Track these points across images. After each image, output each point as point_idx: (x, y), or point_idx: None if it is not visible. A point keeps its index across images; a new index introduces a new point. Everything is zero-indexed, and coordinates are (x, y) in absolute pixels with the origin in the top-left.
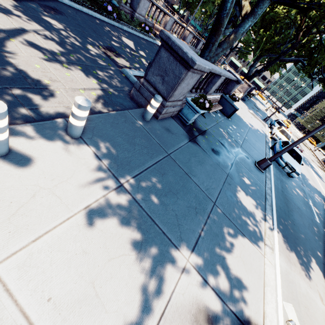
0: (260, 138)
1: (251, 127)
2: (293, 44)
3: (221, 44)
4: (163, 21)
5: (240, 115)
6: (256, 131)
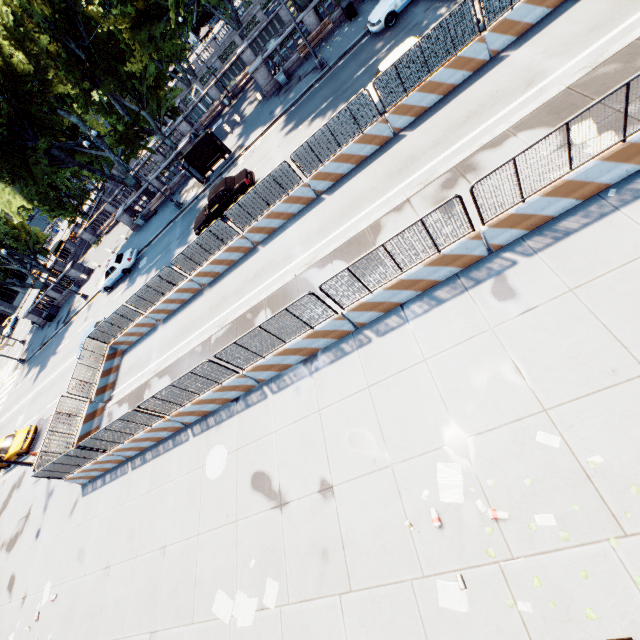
0: None
1: None
2: None
3: None
4: None
5: None
6: None
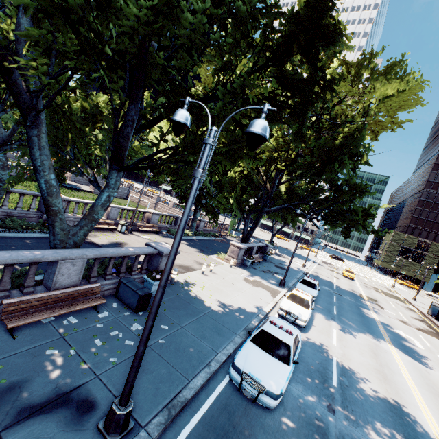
0: (228, 325)
1: (217, 309)
2: (267, 195)
3: (78, 222)
4: (106, 212)
5: (203, 293)
6: (227, 314)
